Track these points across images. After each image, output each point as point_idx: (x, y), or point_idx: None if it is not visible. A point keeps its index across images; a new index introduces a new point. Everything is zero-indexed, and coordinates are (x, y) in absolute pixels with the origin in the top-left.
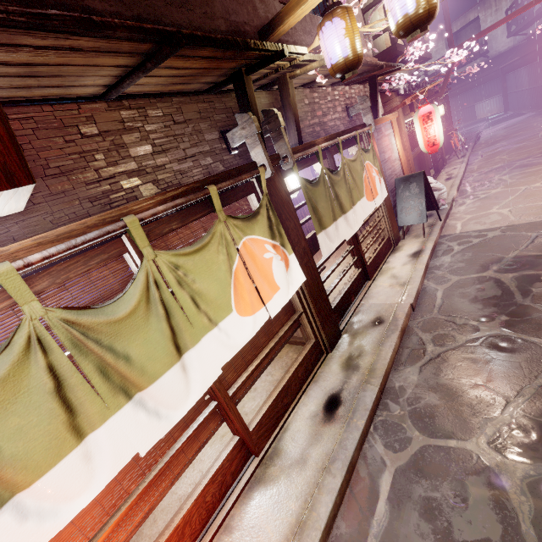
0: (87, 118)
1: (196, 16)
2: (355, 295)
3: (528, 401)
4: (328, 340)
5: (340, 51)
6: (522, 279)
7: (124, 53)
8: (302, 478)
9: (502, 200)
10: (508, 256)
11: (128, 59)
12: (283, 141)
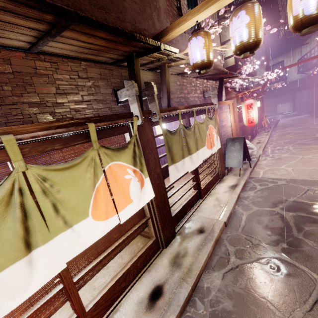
0: (4, 59)
1: (111, 17)
2: (190, 208)
3: None
4: (165, 239)
5: (199, 56)
6: (298, 218)
7: (32, 18)
8: None
9: (288, 161)
10: (290, 199)
11: (37, 24)
12: (154, 103)
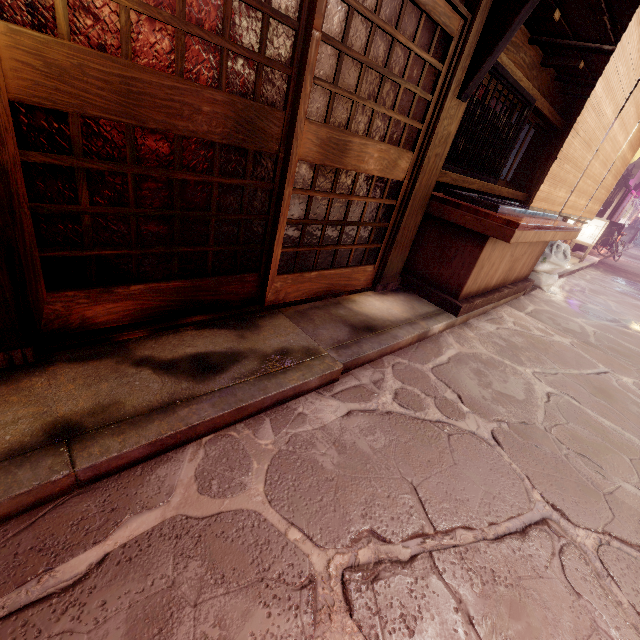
0: None
1: None
2: None
3: None
4: None
5: None
6: None
7: None
8: None
9: None
10: None
11: None
12: None
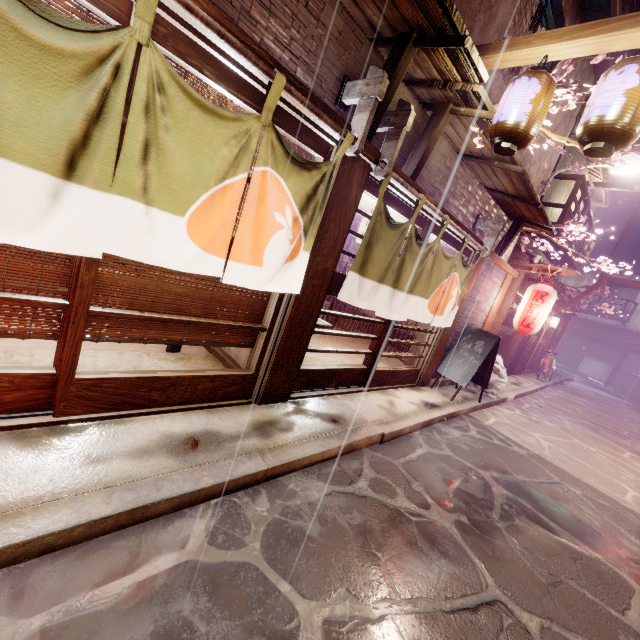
0: None
1: None
2: (337, 384)
3: (414, 615)
4: (267, 387)
5: (516, 112)
6: (514, 503)
7: None
8: (70, 475)
9: (550, 434)
10: (517, 475)
11: None
12: (395, 143)
